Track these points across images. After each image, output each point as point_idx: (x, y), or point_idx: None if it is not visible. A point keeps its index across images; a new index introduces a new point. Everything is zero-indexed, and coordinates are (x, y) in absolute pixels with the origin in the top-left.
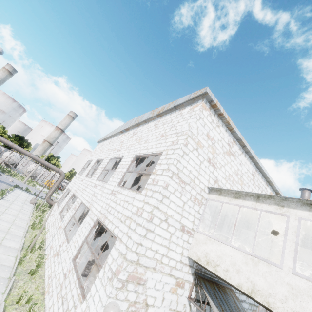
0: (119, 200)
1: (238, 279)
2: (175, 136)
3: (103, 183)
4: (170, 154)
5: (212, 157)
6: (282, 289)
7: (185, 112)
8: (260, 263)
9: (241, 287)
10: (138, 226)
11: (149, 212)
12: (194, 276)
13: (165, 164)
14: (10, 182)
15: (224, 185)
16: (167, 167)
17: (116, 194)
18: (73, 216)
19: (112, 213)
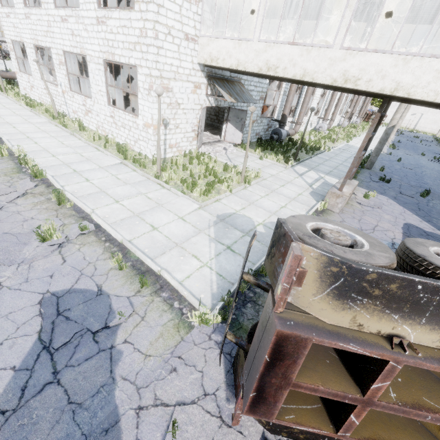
0: (114, 29)
1: (230, 62)
2: None
3: (73, 10)
4: None
5: None
6: (252, 55)
7: None
8: (242, 44)
9: (232, 67)
10: (149, 47)
11: (153, 29)
12: (207, 79)
13: None
14: None
15: None
16: None
17: (106, 21)
18: (68, 73)
19: (117, 47)
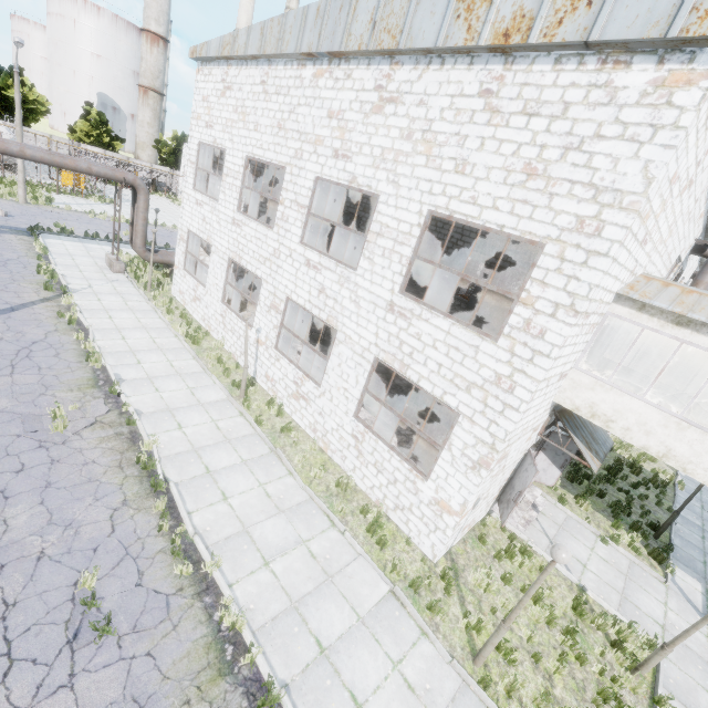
0: (428, 338)
1: (645, 441)
2: (590, 199)
3: (340, 266)
4: (574, 263)
5: (652, 226)
6: None
7: (631, 94)
8: (690, 430)
9: (646, 450)
10: (509, 409)
11: (533, 392)
12: (550, 413)
13: (561, 289)
14: (3, 218)
15: (640, 266)
16: (571, 304)
17: (411, 318)
18: (284, 327)
19: (420, 362)
